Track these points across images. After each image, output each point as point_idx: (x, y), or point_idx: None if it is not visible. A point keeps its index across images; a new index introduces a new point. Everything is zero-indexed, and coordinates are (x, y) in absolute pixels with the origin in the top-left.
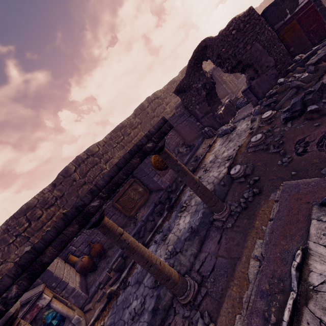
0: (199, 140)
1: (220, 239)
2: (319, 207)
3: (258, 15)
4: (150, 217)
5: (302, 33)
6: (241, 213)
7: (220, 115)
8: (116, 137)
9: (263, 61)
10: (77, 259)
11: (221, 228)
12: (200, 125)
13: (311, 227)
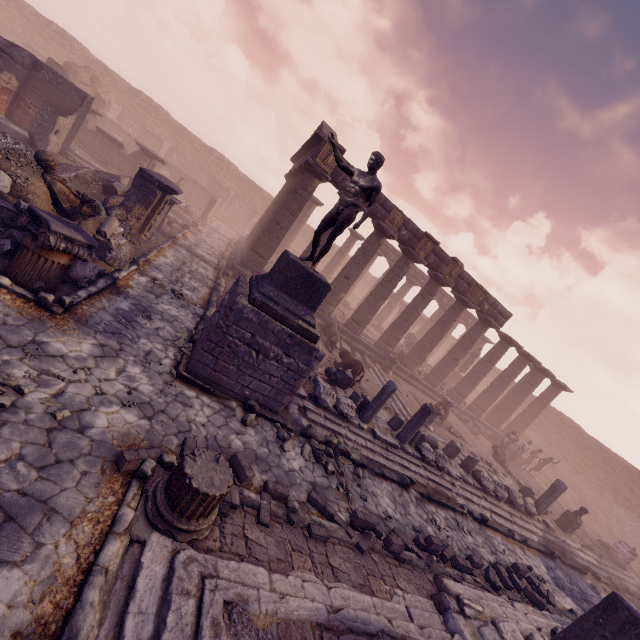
0: None
1: None
2: None
3: (68, 70)
4: None
5: None
6: None
7: None
8: (96, 67)
9: None
10: None
11: None
12: None
13: None
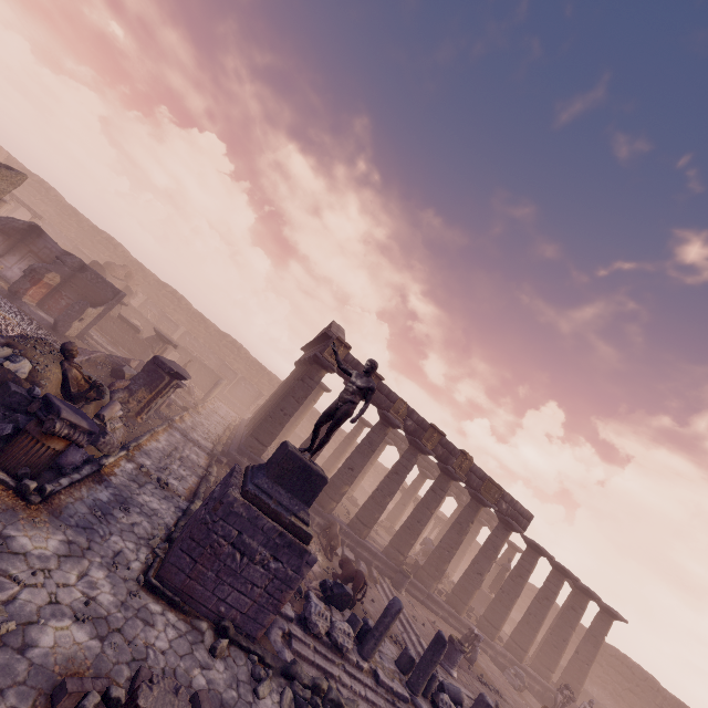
0: None
1: None
2: None
3: (107, 267)
4: None
5: None
6: None
7: None
8: (133, 265)
9: None
10: None
11: None
12: None
13: None
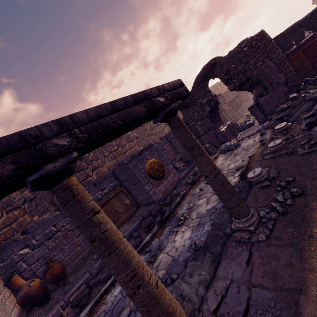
0: None
1: (250, 257)
2: None
3: (269, 37)
4: (135, 232)
5: (307, 63)
6: (279, 220)
7: (222, 132)
8: (110, 146)
9: (273, 78)
10: (23, 282)
11: (247, 243)
12: (200, 142)
13: None
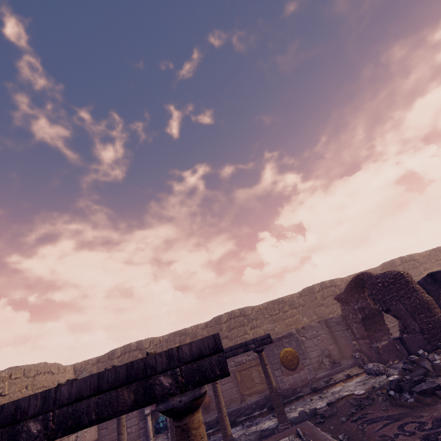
0: (350, 362)
1: None
2: (296, 434)
3: (406, 281)
4: (254, 405)
5: None
6: None
7: (375, 348)
8: (272, 309)
9: (409, 322)
10: None
11: None
12: (356, 346)
13: (284, 438)
